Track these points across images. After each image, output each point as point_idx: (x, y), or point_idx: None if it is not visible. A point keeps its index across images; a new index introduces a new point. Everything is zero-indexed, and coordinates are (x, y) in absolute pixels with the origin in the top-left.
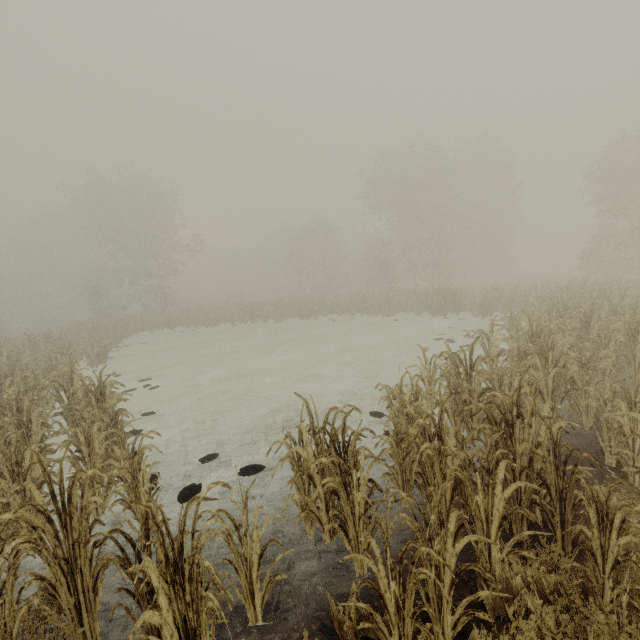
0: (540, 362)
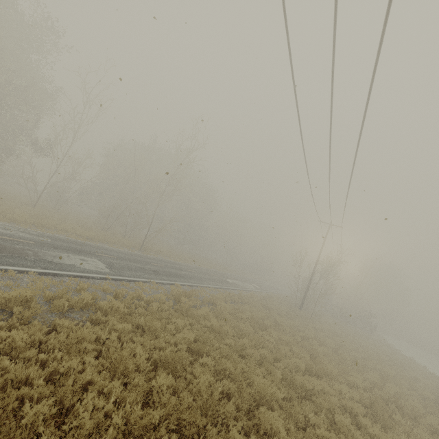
0: None
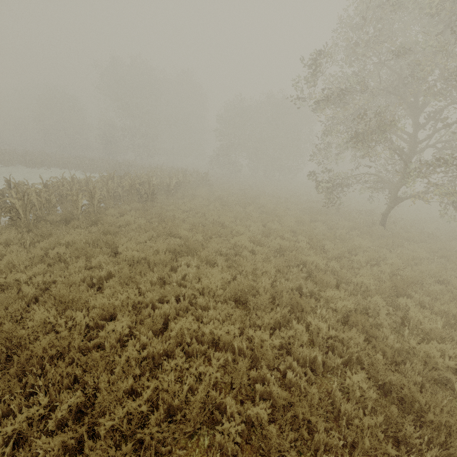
0: (43, 187)
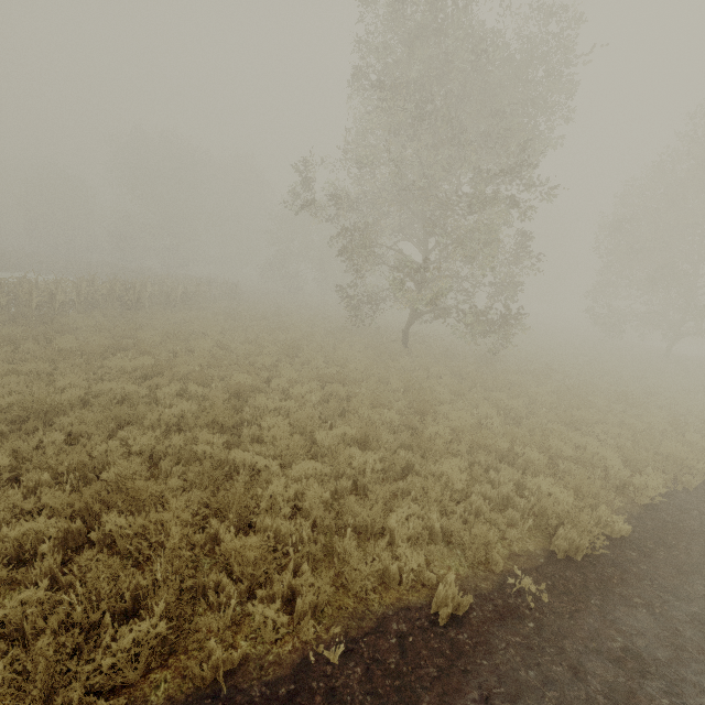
0: None
